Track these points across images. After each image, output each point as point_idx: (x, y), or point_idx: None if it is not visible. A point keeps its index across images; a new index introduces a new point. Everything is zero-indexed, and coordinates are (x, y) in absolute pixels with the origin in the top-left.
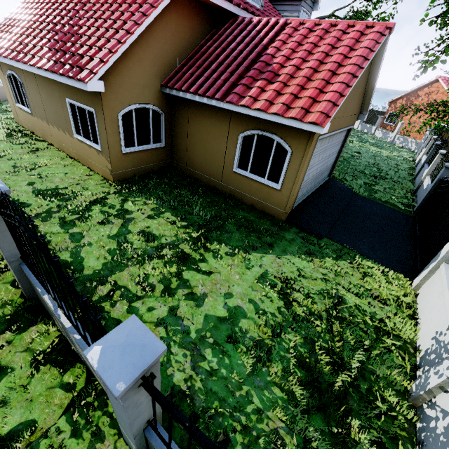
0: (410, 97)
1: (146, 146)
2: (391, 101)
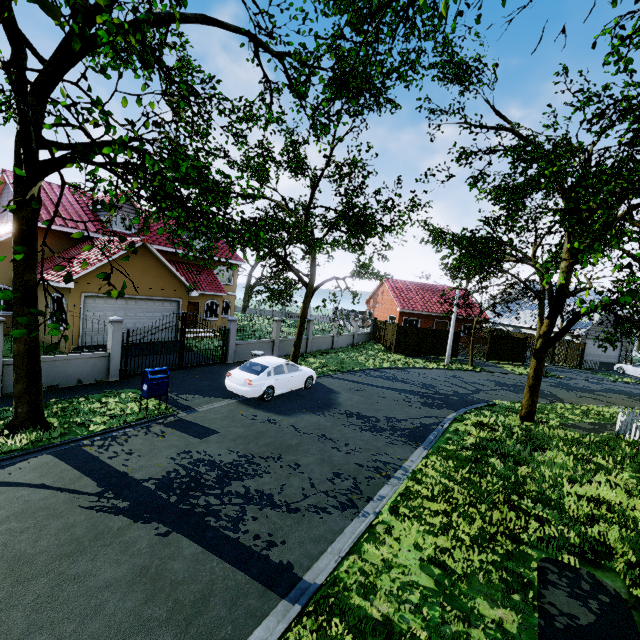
0: (375, 297)
1: None
2: (367, 301)
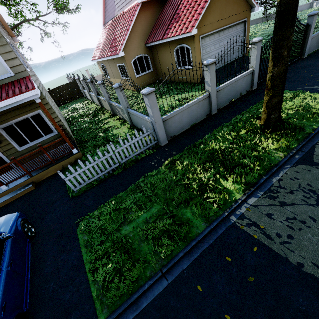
0: None
1: (145, 73)
2: None
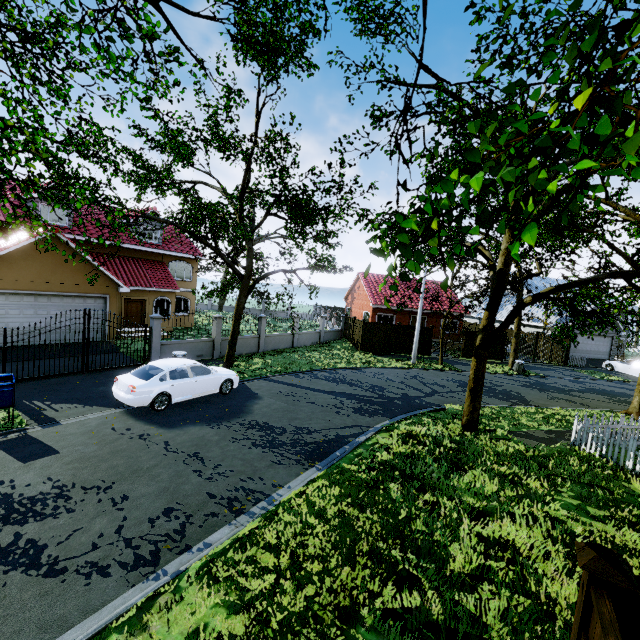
0: (352, 292)
1: None
2: (346, 297)
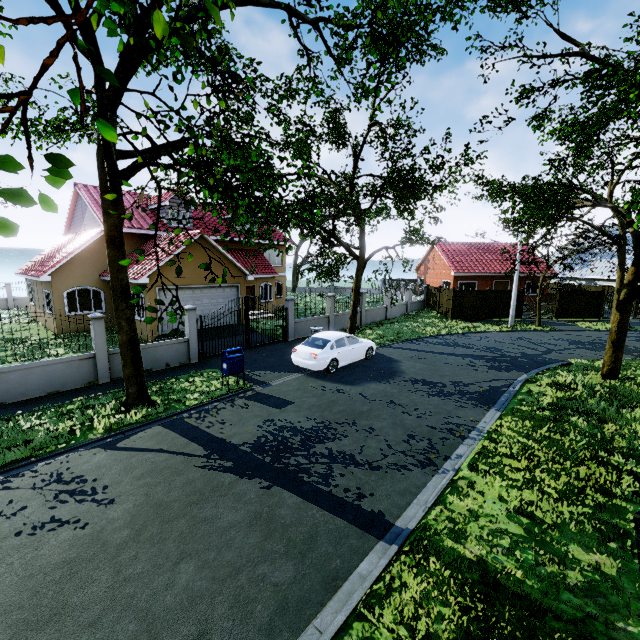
0: (425, 263)
1: (88, 312)
2: (417, 268)
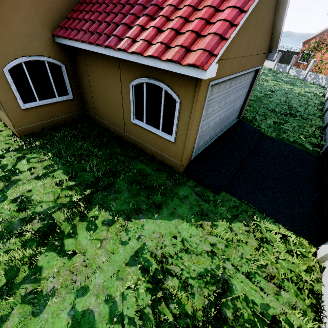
0: (322, 36)
1: (51, 100)
2: (305, 41)
